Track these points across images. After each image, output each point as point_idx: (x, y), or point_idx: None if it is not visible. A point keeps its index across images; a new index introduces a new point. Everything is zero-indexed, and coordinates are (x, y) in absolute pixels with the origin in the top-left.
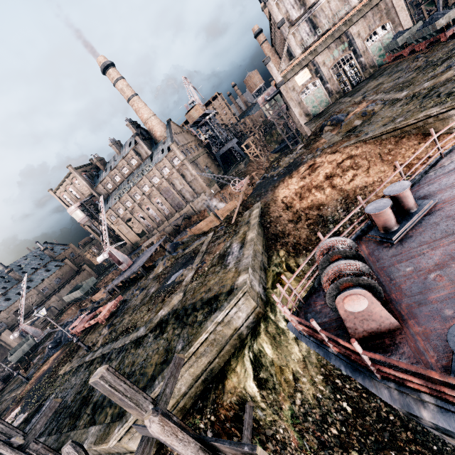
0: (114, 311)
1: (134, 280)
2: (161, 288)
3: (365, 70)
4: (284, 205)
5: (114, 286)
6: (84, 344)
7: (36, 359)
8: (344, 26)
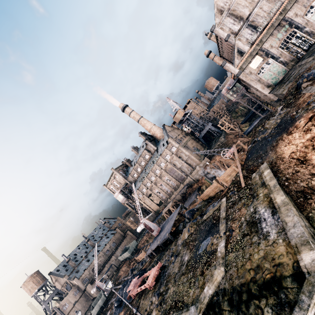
0: (157, 277)
1: (165, 245)
2: (195, 257)
3: (313, 34)
4: (296, 160)
5: (152, 251)
6: (141, 314)
7: (108, 314)
8: (280, 16)
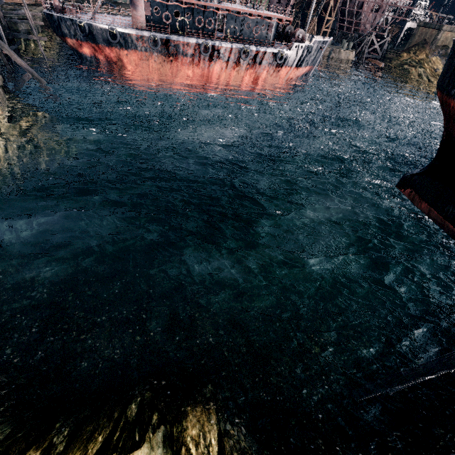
0: None
1: None
2: None
3: None
4: None
5: None
6: None
7: None
8: None
